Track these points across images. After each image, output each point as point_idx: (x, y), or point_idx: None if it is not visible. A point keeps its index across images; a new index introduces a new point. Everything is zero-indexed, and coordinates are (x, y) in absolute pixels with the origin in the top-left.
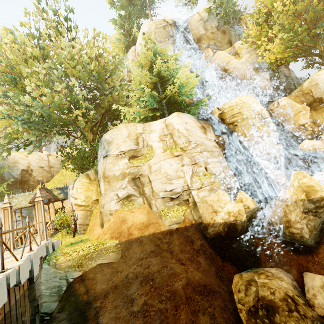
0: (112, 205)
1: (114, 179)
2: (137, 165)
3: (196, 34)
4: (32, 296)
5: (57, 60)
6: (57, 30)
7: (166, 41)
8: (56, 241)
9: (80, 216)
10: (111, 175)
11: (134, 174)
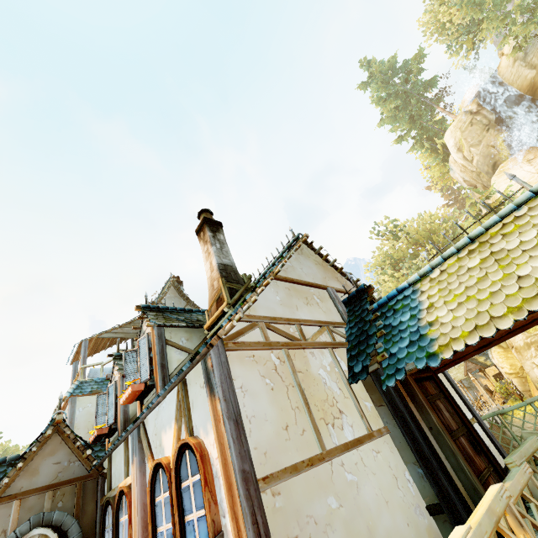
0: (534, 373)
1: (521, 349)
2: (534, 334)
3: (522, 84)
4: (504, 433)
5: (407, 253)
6: (393, 236)
7: (485, 136)
8: (505, 406)
9: (516, 383)
10: (516, 346)
11: (537, 342)
